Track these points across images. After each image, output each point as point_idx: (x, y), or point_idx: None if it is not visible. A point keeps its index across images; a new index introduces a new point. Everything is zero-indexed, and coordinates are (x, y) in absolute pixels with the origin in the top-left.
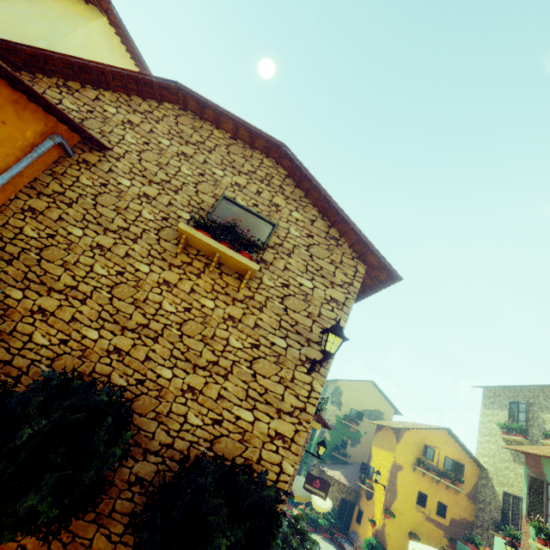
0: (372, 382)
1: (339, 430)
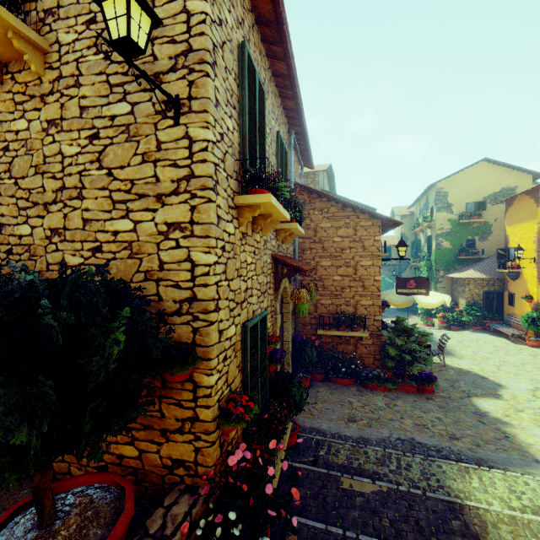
0: (485, 161)
1: (459, 233)
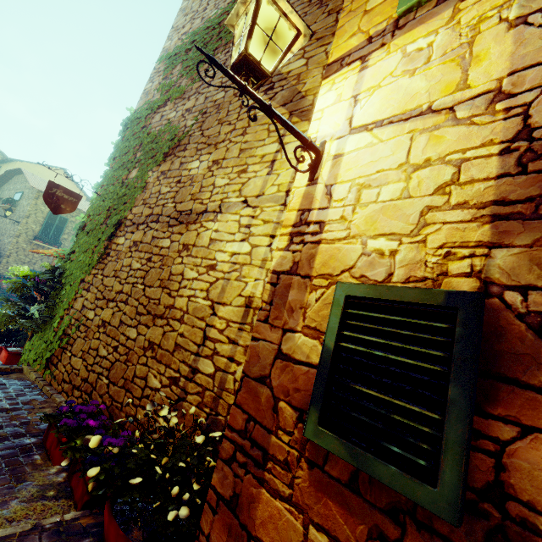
0: None
1: None
